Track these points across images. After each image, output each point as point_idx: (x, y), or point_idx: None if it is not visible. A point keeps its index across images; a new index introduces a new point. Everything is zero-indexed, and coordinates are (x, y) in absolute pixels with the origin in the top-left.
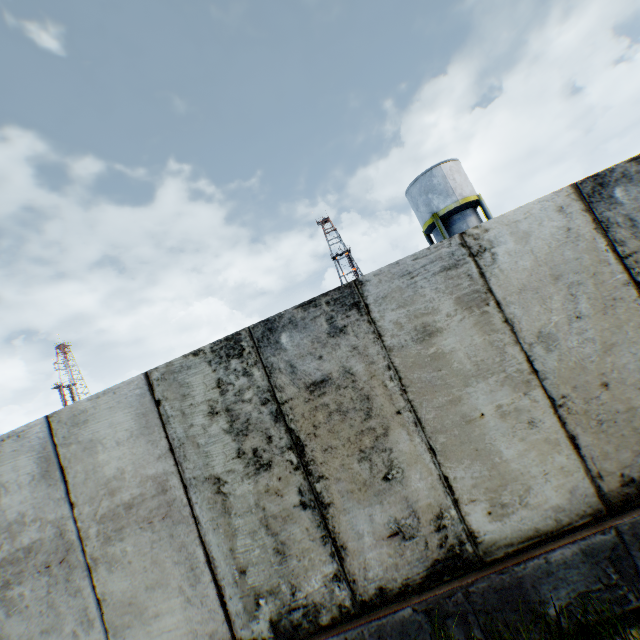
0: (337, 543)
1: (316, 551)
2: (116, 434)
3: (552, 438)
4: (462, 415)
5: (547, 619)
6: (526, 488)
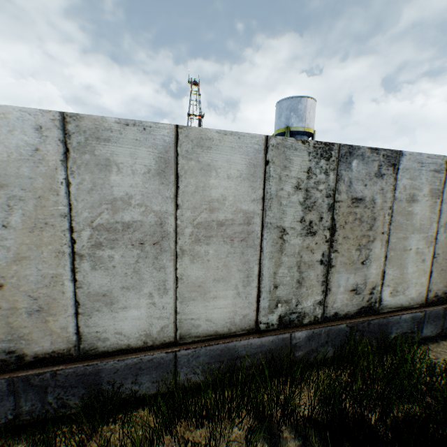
0: (327, 287)
1: (316, 288)
2: (229, 169)
3: (425, 270)
4: (403, 246)
5: (388, 340)
6: (407, 287)
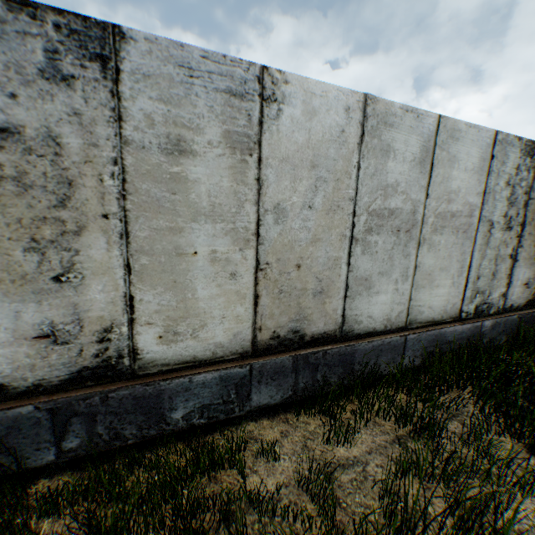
0: (510, 280)
1: (503, 280)
2: (466, 162)
3: None
4: None
5: None
6: None
